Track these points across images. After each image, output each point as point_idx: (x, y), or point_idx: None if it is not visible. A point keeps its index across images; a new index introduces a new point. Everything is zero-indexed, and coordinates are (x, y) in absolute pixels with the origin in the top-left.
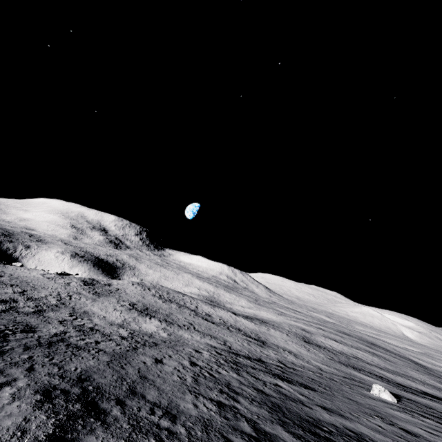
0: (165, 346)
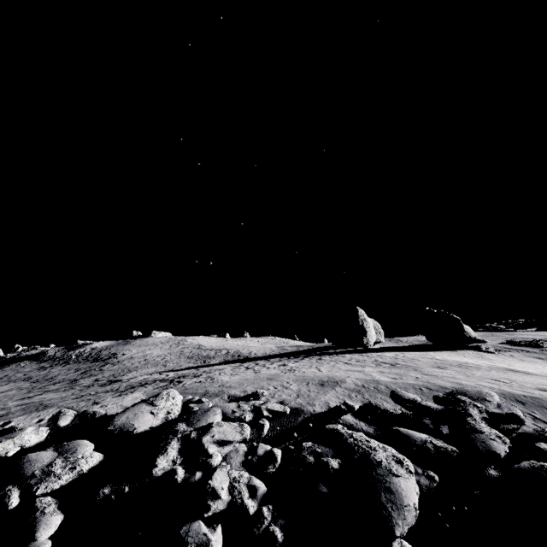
0: (9, 381)
